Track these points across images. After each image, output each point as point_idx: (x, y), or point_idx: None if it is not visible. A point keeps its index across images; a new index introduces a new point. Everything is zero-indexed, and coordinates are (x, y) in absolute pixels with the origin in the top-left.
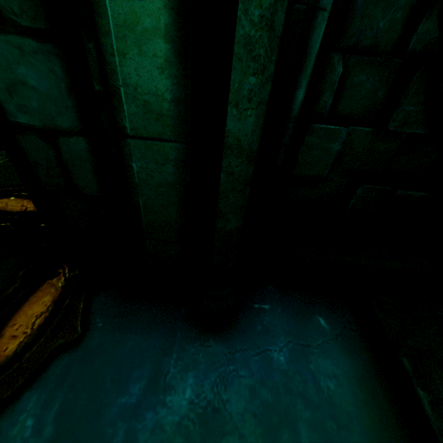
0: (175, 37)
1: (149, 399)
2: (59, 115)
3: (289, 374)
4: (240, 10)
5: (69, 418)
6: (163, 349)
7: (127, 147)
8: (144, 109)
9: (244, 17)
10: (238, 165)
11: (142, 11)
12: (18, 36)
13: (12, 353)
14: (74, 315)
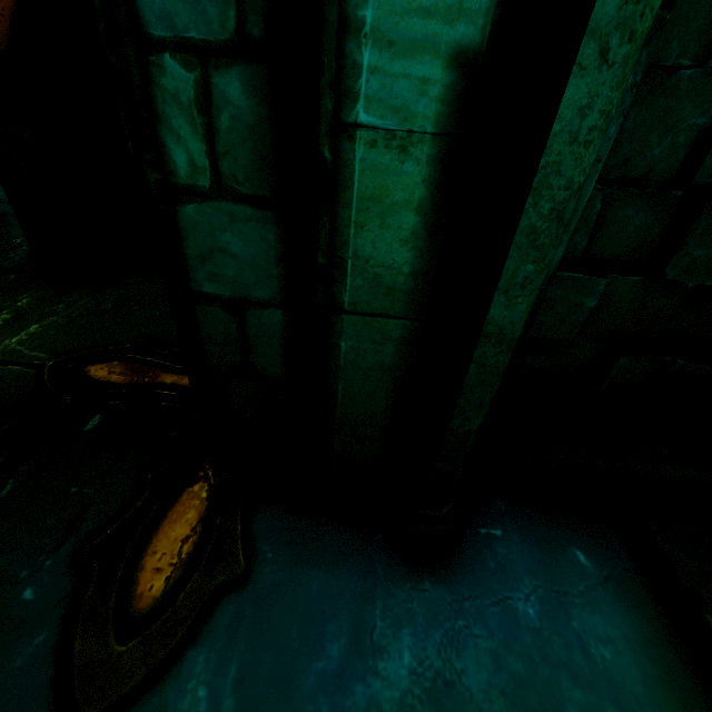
0: (429, 210)
1: (354, 665)
2: (258, 284)
3: (544, 635)
4: (529, 204)
5: (253, 688)
6: (362, 594)
7: (339, 324)
8: (372, 283)
9: (532, 210)
10: (495, 355)
11: (396, 185)
12: (233, 203)
13: (160, 593)
14: (232, 540)
